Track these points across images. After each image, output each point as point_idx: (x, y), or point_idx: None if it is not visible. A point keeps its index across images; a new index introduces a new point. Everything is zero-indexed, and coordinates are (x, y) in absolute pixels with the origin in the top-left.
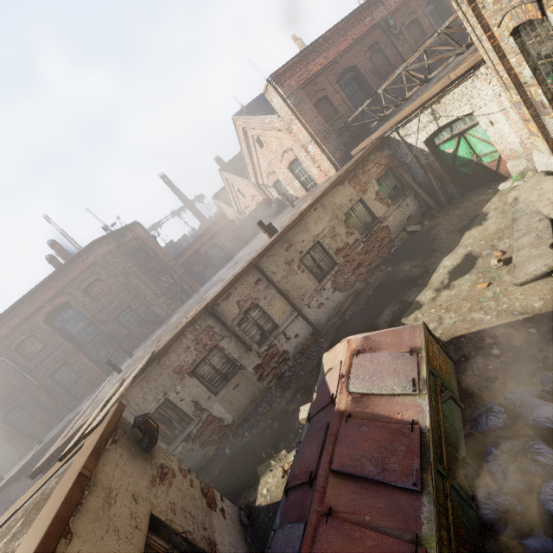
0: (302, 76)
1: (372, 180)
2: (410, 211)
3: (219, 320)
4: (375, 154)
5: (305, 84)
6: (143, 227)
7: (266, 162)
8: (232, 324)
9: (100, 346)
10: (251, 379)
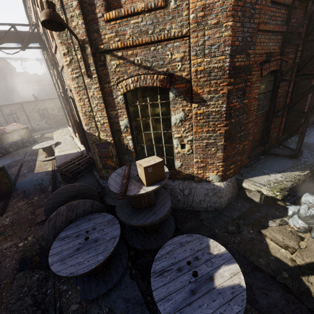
0: None
1: None
2: None
3: (1, 111)
4: None
5: None
6: (7, 61)
7: None
8: (5, 114)
9: None
10: None
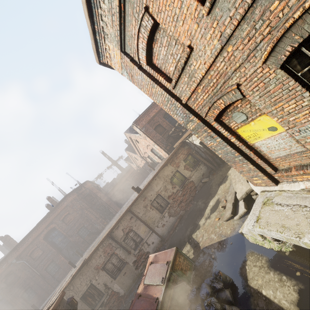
0: (147, 119)
1: (181, 160)
2: (203, 171)
3: (114, 240)
4: (181, 149)
5: (149, 121)
6: (91, 181)
7: (142, 148)
8: (121, 241)
9: (70, 249)
10: (131, 269)
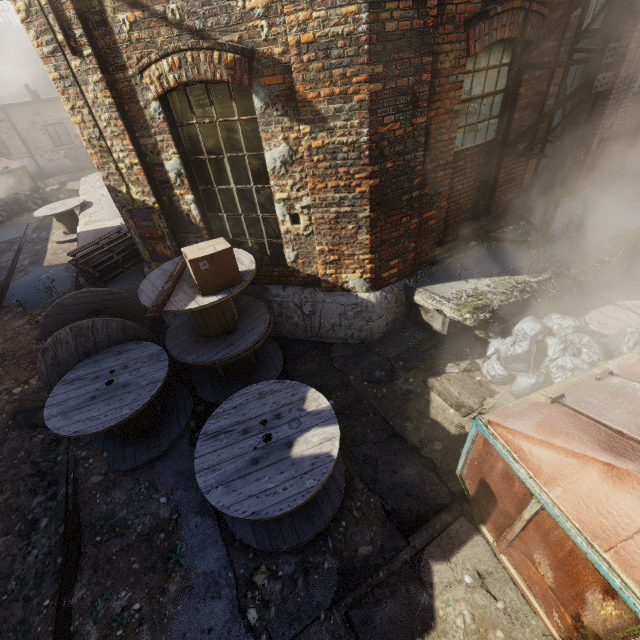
0: None
1: None
2: None
3: None
4: None
5: None
6: None
7: None
8: None
9: None
10: None
